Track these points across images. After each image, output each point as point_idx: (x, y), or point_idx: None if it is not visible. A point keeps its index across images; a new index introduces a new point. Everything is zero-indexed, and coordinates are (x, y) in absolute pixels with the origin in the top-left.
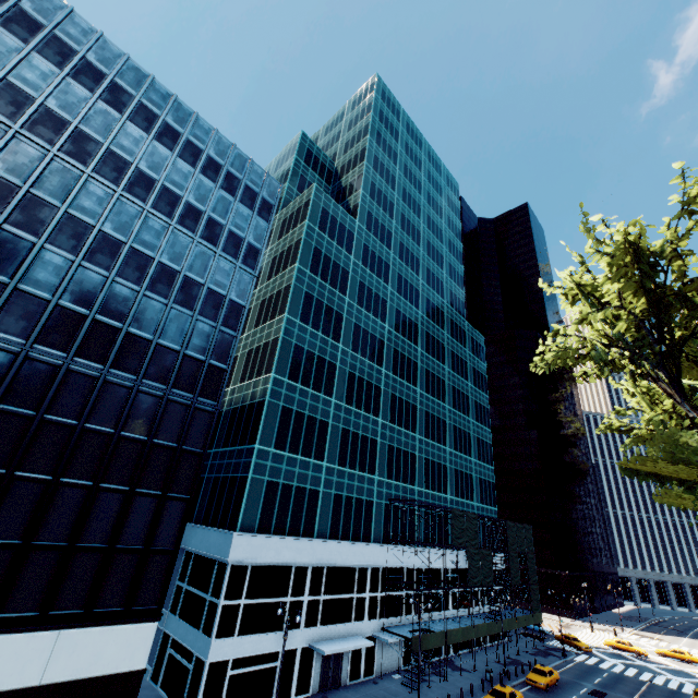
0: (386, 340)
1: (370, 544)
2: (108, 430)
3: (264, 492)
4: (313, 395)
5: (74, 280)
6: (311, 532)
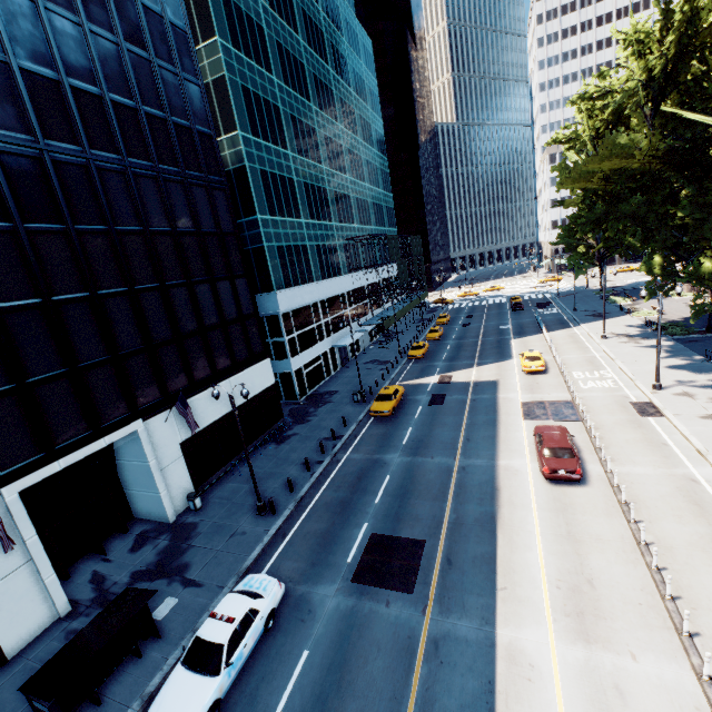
0: (305, 63)
1: (344, 277)
2: (166, 229)
3: (278, 256)
4: (275, 151)
5: (3, 15)
6: (312, 279)
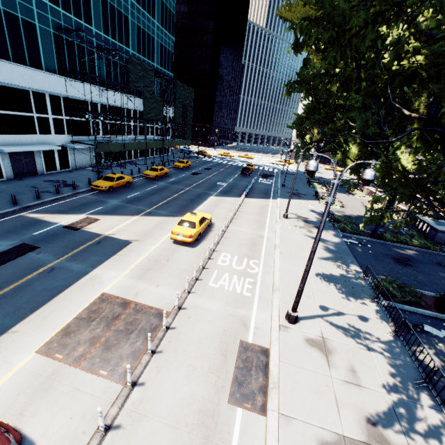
0: None
1: (41, 71)
2: None
3: None
4: None
5: None
6: None
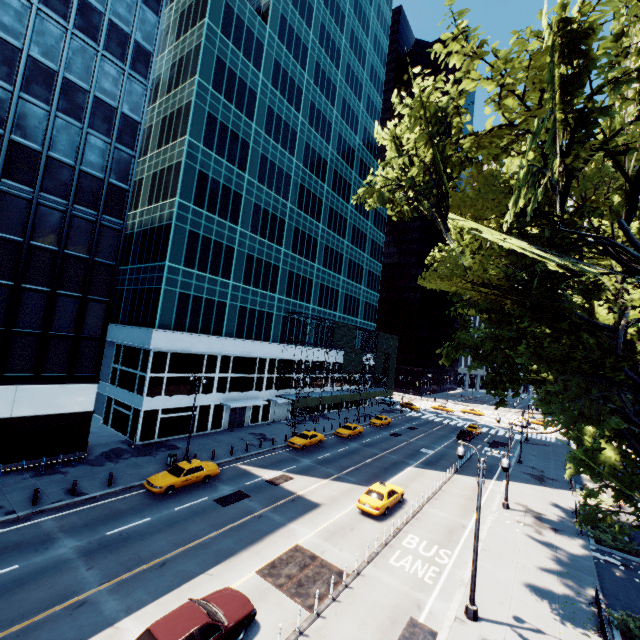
0: (293, 175)
1: (269, 343)
2: (16, 238)
3: (177, 301)
4: (219, 222)
5: None
6: (220, 333)
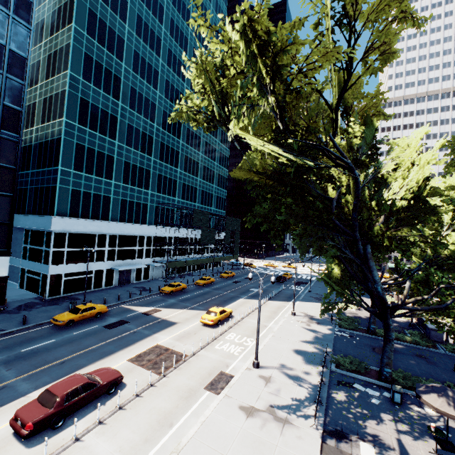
0: (157, 104)
1: (145, 225)
2: None
3: (70, 195)
4: (100, 137)
5: None
6: (107, 218)
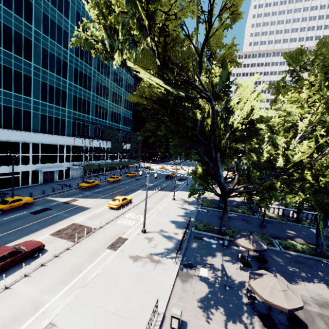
0: (70, 32)
1: (64, 136)
2: None
3: None
4: (16, 57)
5: None
6: (29, 129)
